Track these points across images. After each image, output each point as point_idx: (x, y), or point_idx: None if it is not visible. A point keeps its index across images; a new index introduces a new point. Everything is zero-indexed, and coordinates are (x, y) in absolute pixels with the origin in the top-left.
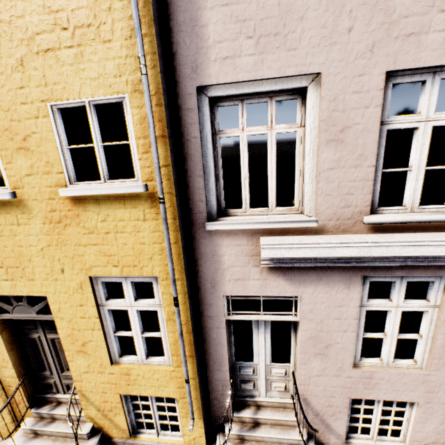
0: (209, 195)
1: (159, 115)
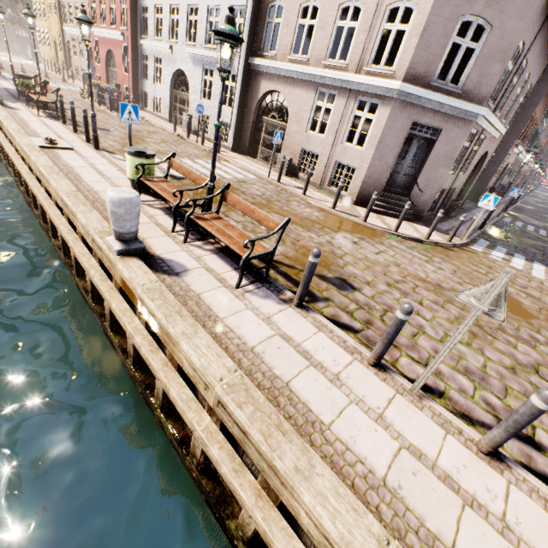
0: (64, 20)
1: (58, 6)
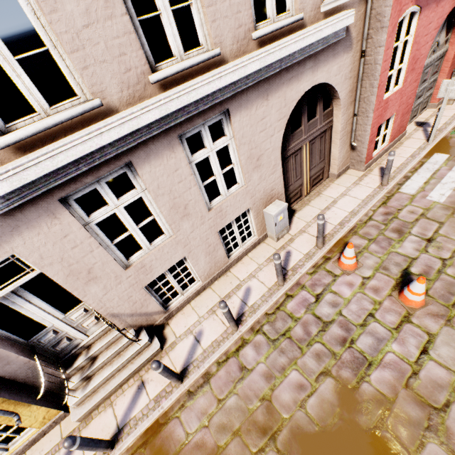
0: None
1: None
